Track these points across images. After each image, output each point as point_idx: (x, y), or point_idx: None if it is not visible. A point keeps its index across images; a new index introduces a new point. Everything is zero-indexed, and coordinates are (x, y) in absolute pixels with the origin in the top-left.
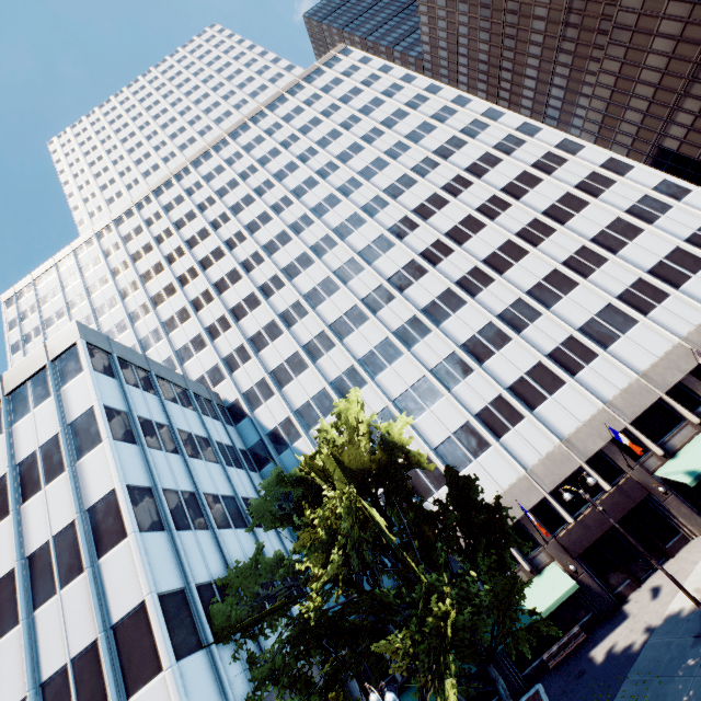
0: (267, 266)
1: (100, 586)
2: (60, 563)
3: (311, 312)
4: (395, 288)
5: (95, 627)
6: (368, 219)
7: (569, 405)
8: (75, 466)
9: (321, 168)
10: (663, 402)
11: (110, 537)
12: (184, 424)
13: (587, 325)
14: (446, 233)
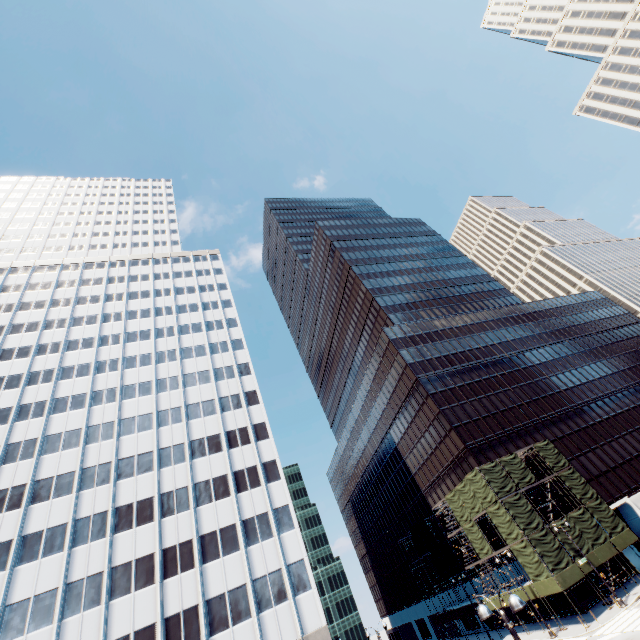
0: None
1: None
2: None
3: None
4: (31, 496)
5: None
6: (87, 406)
7: None
8: None
9: (109, 335)
10: None
11: None
12: None
13: None
14: (121, 459)
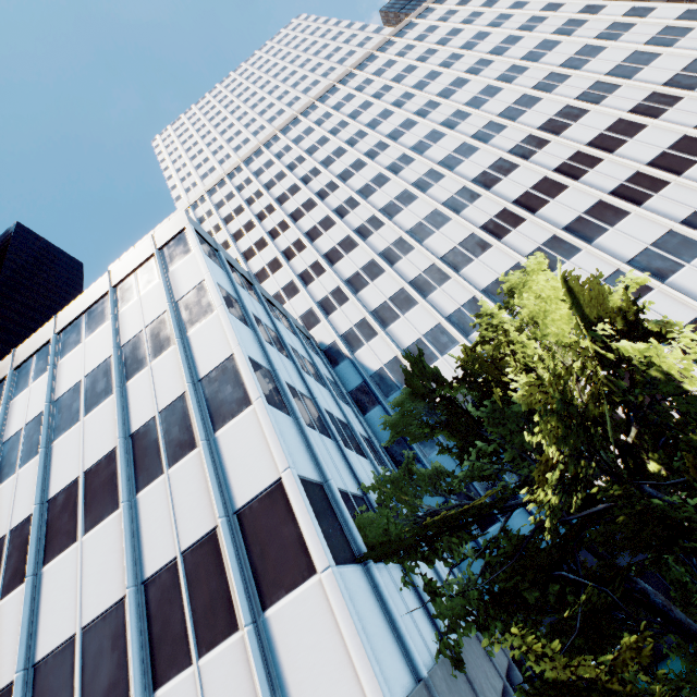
0: (363, 209)
1: (217, 463)
2: (168, 439)
3: (417, 247)
4: (524, 210)
5: (213, 512)
6: (481, 146)
7: None
8: (184, 338)
9: (419, 108)
10: None
11: (228, 407)
12: (289, 341)
13: None
14: (588, 143)
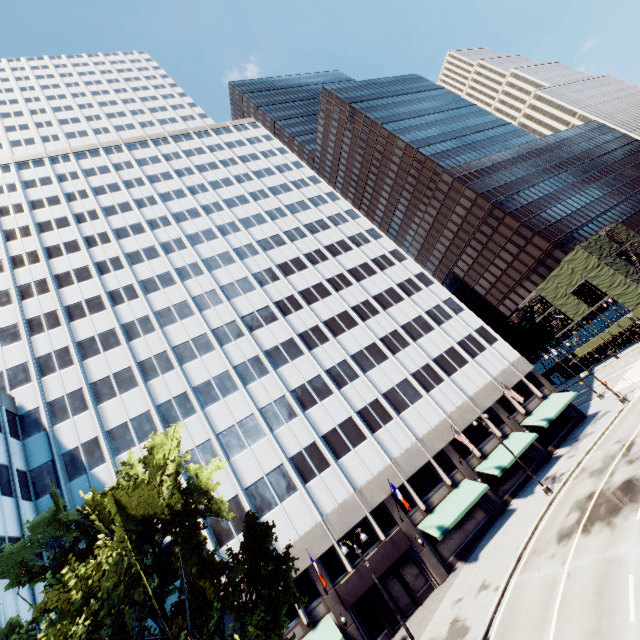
0: (125, 274)
1: None
2: None
3: (158, 330)
4: (247, 327)
5: None
6: (238, 260)
7: (366, 459)
8: None
9: (207, 204)
10: (430, 464)
11: None
12: None
13: (389, 392)
14: (300, 292)
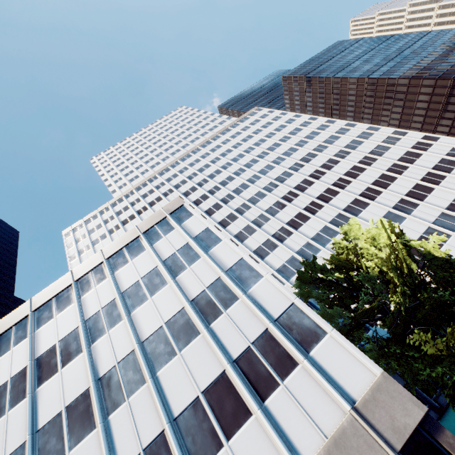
0: (237, 200)
1: (255, 303)
2: (219, 298)
3: (272, 218)
4: (322, 202)
5: (262, 323)
6: (294, 173)
7: None
8: (207, 253)
9: (258, 154)
10: None
11: (250, 279)
12: None
13: (450, 206)
14: (344, 174)
